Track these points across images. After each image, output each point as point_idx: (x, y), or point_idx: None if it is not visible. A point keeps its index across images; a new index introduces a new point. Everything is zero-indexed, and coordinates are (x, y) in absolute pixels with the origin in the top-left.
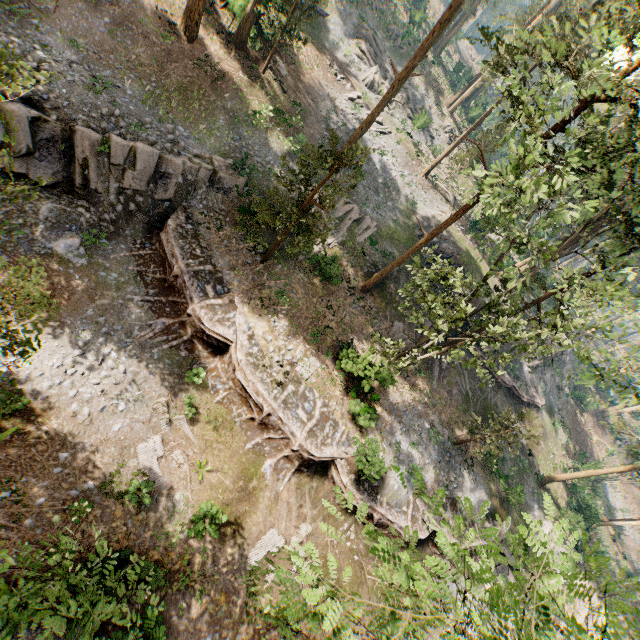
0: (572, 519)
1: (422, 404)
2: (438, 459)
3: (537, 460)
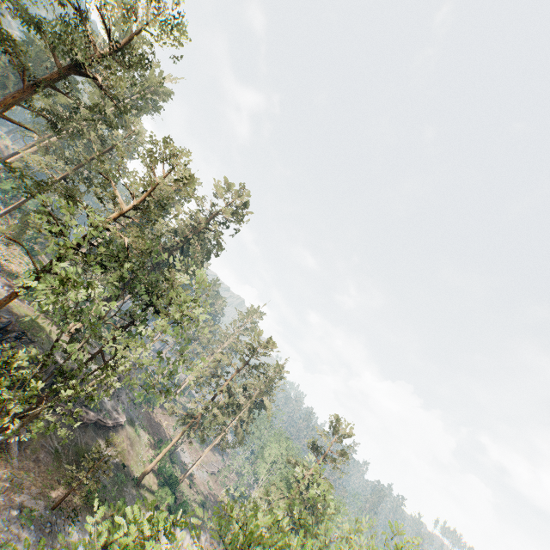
0: (163, 494)
1: (5, 493)
2: (38, 538)
3: (131, 468)
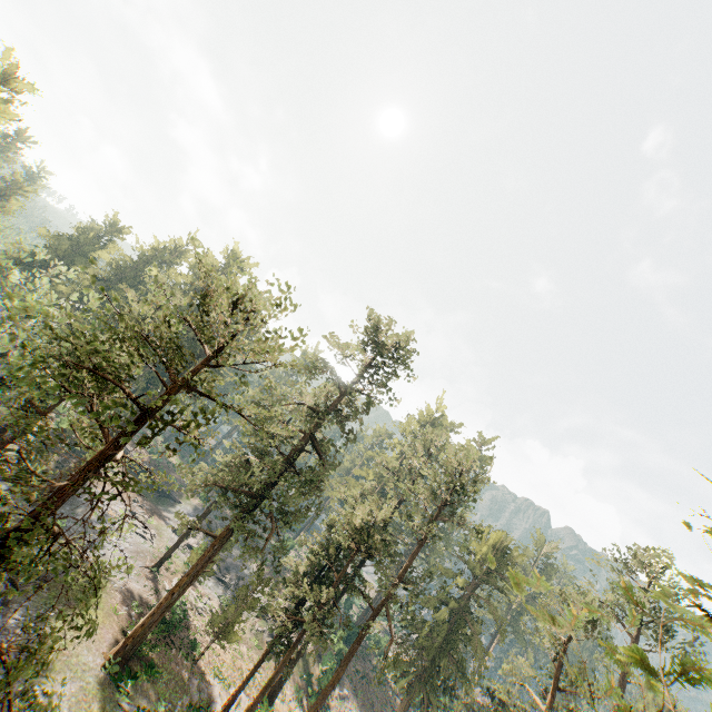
0: None
1: None
2: None
3: None
